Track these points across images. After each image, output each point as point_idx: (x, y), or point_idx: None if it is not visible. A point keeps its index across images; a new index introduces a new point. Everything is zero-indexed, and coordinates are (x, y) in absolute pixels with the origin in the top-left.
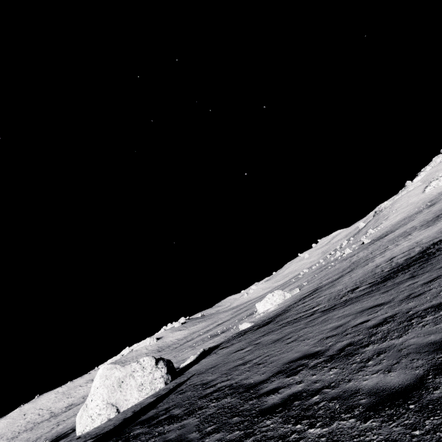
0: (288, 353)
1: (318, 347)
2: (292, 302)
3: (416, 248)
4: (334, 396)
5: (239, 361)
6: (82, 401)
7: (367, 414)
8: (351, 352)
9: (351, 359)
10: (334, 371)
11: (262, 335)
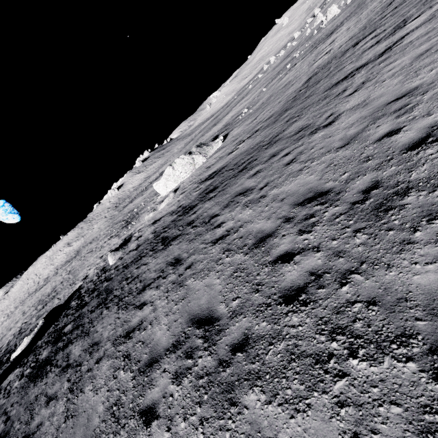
0: None
1: None
2: (173, 212)
3: None
4: None
5: None
6: (50, 278)
7: None
8: None
9: None
10: None
11: None
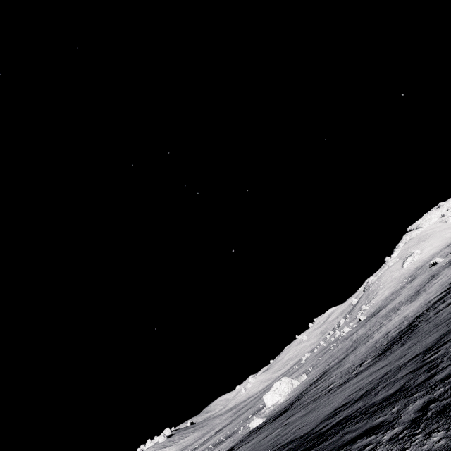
0: (322, 413)
1: (345, 401)
2: (303, 388)
3: (405, 322)
4: (364, 408)
5: (277, 437)
6: None
7: (380, 403)
8: (368, 393)
9: (369, 395)
10: (360, 403)
11: (285, 419)
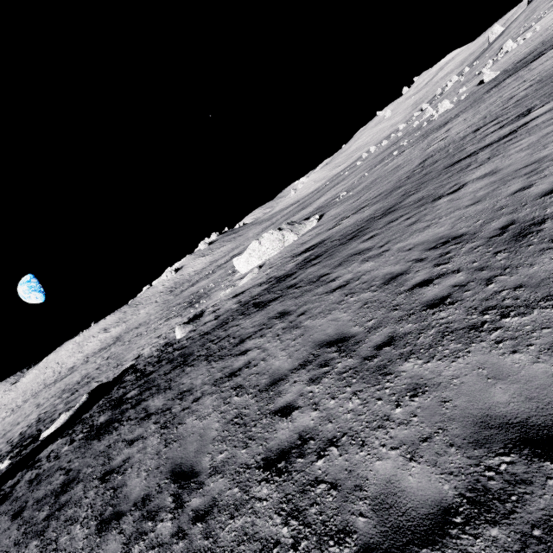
0: None
1: None
2: (262, 283)
3: None
4: None
5: None
6: (77, 367)
7: None
8: None
9: None
10: None
11: None
